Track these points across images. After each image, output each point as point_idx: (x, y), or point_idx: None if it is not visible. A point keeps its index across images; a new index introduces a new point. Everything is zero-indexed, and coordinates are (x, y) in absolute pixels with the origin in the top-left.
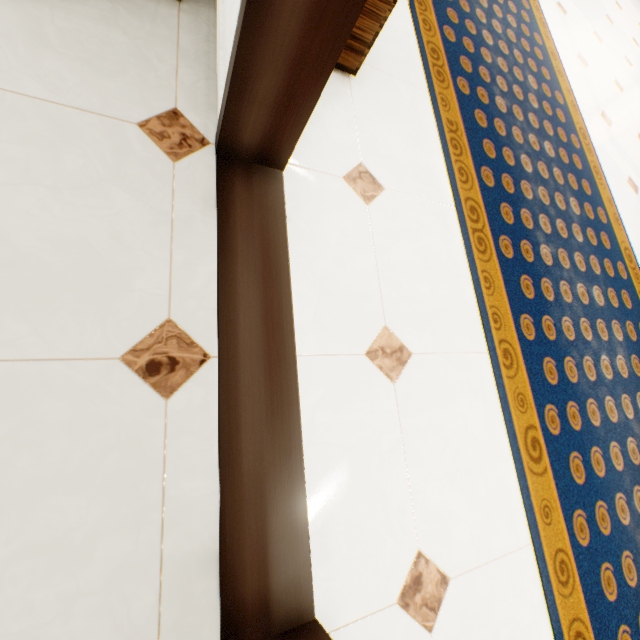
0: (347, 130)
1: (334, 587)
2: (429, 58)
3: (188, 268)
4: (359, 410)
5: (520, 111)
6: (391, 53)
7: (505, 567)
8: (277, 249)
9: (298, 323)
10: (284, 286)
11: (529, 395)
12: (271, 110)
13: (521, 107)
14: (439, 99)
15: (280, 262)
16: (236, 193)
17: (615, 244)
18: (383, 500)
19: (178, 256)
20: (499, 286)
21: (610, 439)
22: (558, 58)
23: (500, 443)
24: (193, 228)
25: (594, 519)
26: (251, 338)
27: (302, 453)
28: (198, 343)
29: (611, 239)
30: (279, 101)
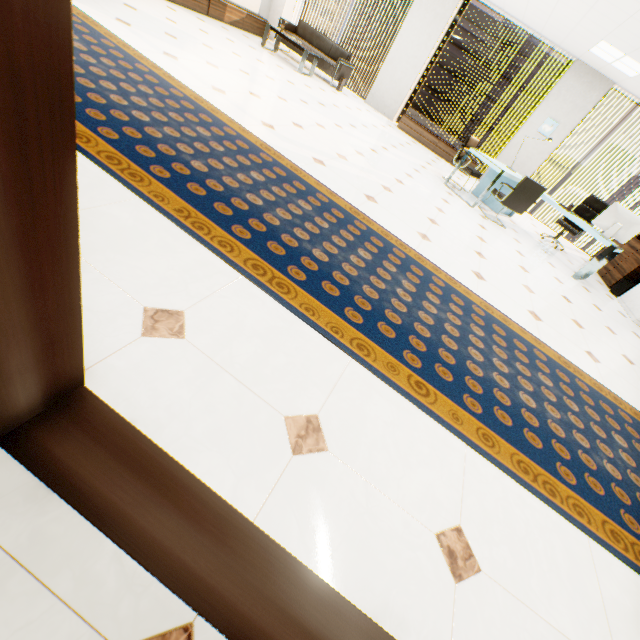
0: (105, 290)
1: (426, 634)
2: (112, 167)
3: (86, 581)
4: (327, 499)
5: (216, 161)
6: None
7: (470, 476)
8: (151, 459)
9: (229, 496)
10: (189, 482)
11: (392, 358)
12: (36, 366)
13: (214, 157)
14: (153, 197)
15: (165, 467)
16: (59, 455)
17: (344, 211)
18: (394, 535)
19: (62, 585)
20: (318, 305)
21: (440, 336)
22: (203, 99)
23: (406, 407)
24: (49, 539)
25: (472, 391)
26: (208, 559)
27: (327, 584)
28: (169, 629)
29: (340, 209)
30: (41, 355)
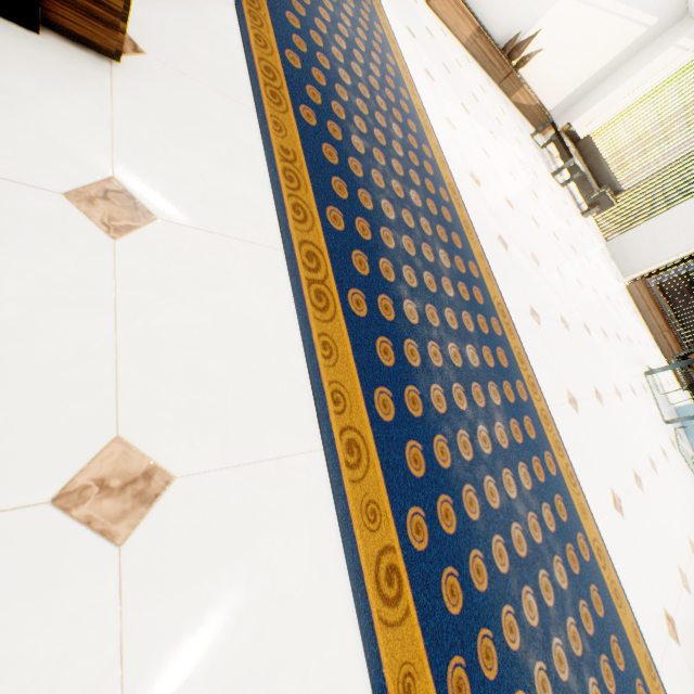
0: (92, 129)
1: None
2: (261, 75)
3: None
4: (5, 631)
5: (382, 155)
6: (200, 55)
7: None
8: None
9: None
10: None
11: (385, 501)
12: None
13: (384, 152)
14: (271, 122)
15: None
16: None
17: (489, 299)
18: None
19: None
20: (346, 353)
21: (493, 532)
22: (426, 116)
23: (337, 592)
24: None
25: (477, 661)
26: None
27: None
28: None
29: (484, 294)
30: None
